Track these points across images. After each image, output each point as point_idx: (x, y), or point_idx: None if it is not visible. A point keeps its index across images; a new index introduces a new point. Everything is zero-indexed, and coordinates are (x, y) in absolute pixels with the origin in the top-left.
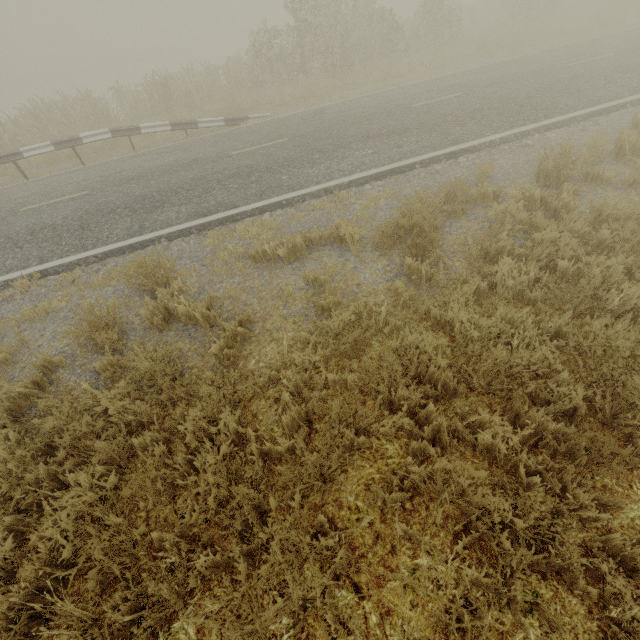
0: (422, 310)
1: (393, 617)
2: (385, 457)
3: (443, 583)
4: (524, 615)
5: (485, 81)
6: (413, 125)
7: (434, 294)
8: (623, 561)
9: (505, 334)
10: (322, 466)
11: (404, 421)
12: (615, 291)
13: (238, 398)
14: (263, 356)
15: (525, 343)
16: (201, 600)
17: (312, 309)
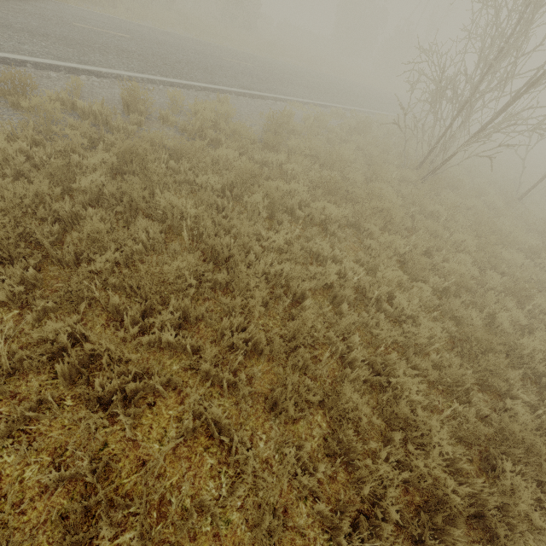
0: None
1: None
2: None
3: None
4: None
5: (159, 39)
6: (56, 35)
7: None
8: None
9: None
10: None
11: None
12: (84, 176)
13: None
14: None
15: None
16: None
17: None
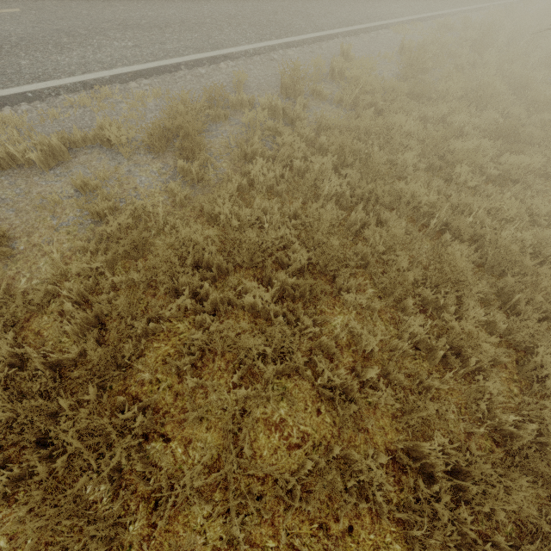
0: (199, 208)
1: (194, 443)
2: (177, 334)
3: (228, 406)
4: (278, 403)
5: None
6: (174, 21)
7: (207, 193)
8: (329, 351)
9: (261, 220)
10: (117, 358)
11: (187, 302)
12: (326, 182)
13: (12, 321)
14: (36, 273)
15: (274, 225)
16: (8, 514)
17: (87, 217)
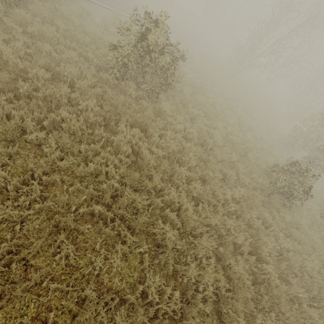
0: None
1: None
2: None
3: None
4: None
5: None
6: None
7: None
8: None
9: None
10: None
11: None
12: None
13: None
14: None
15: None
16: None
17: None
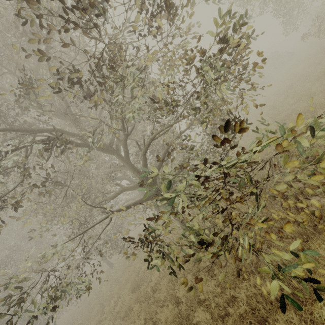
0: None
1: None
2: None
3: None
4: None
5: None
6: None
7: None
8: None
9: None
10: None
11: None
12: None
13: None
14: None
15: None
16: None
17: None
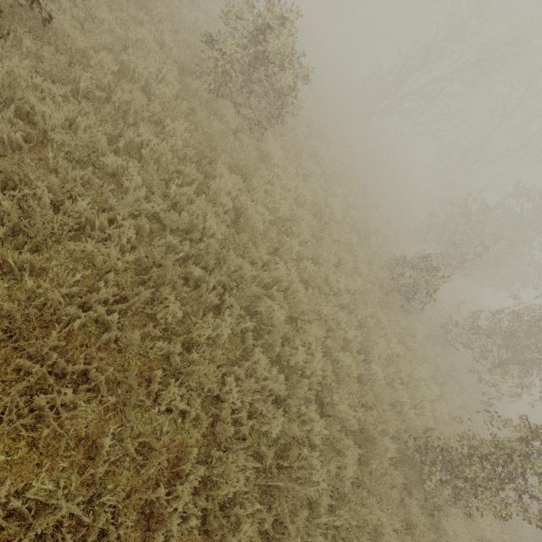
0: None
1: None
2: None
3: None
4: None
5: None
6: None
7: None
8: None
9: None
10: None
11: None
12: None
13: None
14: None
15: None
16: None
17: None
